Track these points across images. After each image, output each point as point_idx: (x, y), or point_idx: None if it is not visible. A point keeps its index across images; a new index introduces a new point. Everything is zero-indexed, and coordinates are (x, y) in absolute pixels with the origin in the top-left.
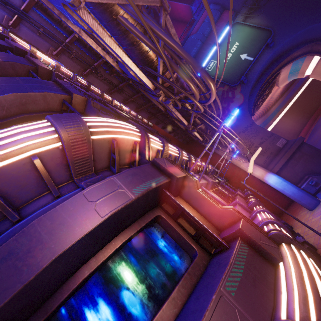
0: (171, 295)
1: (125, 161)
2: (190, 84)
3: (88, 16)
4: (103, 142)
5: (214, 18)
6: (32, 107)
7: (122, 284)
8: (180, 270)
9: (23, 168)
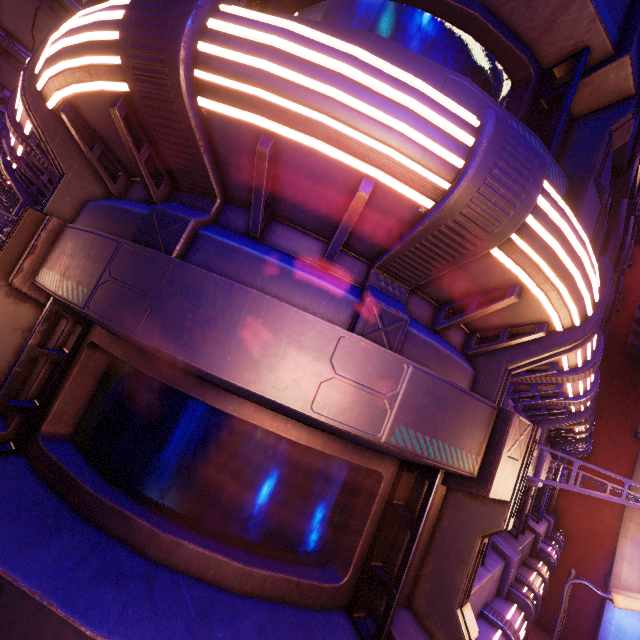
0: (253, 568)
1: (477, 322)
2: None
3: None
4: (496, 272)
5: None
6: (514, 6)
7: (241, 467)
8: (301, 555)
9: (336, 180)
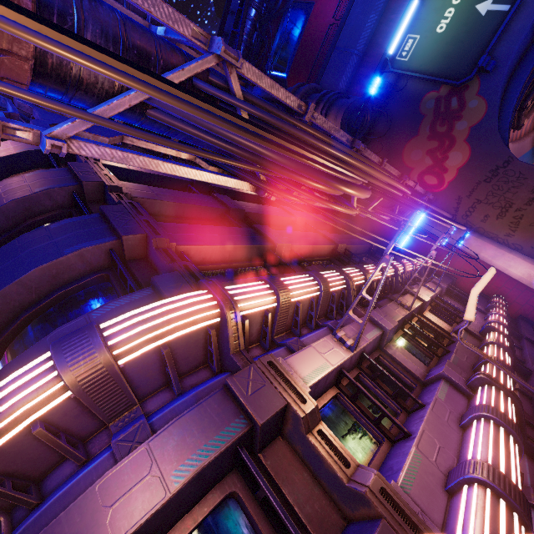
0: None
1: (196, 361)
2: (311, 184)
3: (89, 147)
4: (145, 357)
5: None
6: (68, 276)
7: None
8: None
9: (27, 439)
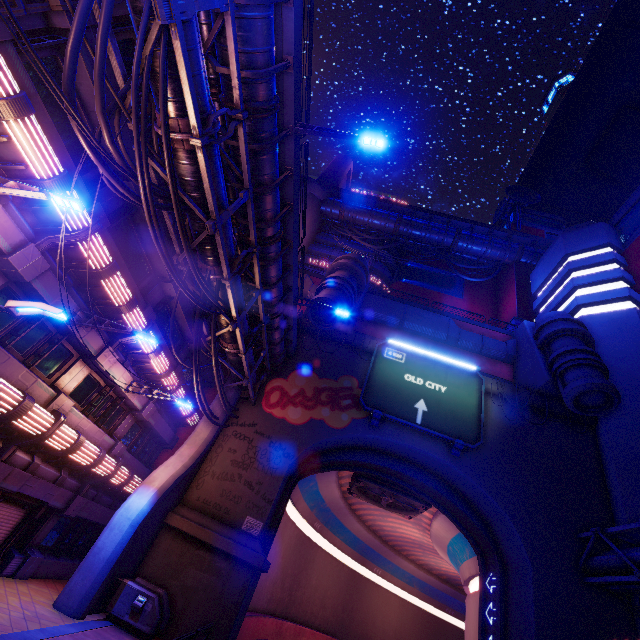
0: None
1: None
2: (97, 109)
3: None
4: None
5: (492, 350)
6: None
7: None
8: None
9: None
